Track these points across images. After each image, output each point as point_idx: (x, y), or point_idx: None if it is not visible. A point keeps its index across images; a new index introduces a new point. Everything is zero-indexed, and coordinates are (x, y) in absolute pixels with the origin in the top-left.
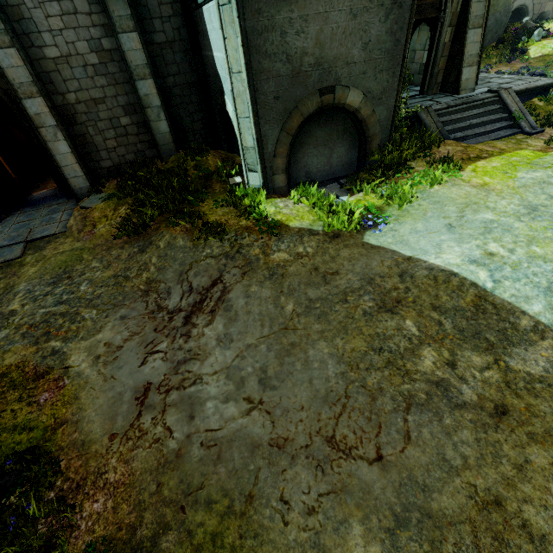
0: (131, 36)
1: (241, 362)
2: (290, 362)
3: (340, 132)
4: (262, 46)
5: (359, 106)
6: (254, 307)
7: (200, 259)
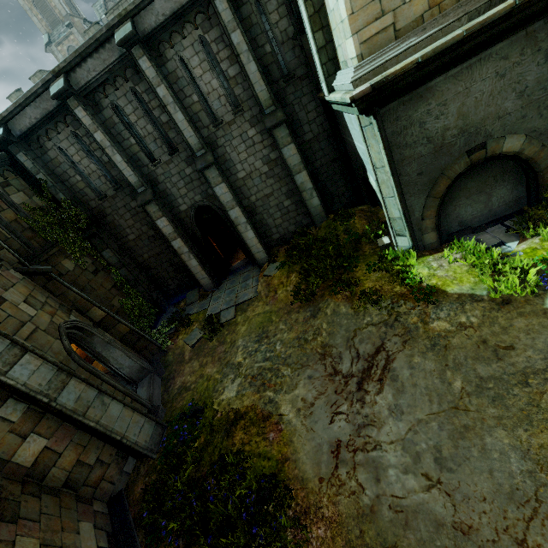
0: (290, 147)
1: (414, 436)
2: (465, 446)
3: (497, 176)
4: (402, 141)
5: (520, 149)
6: (419, 379)
7: (362, 327)
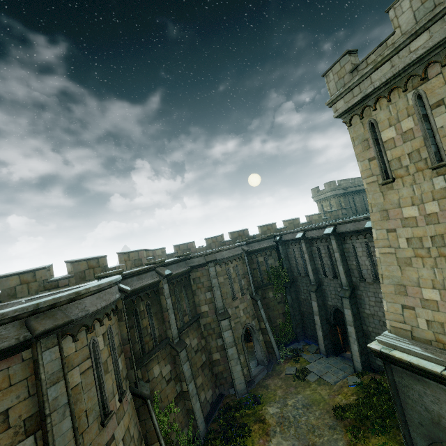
0: None
1: None
2: None
3: None
4: (405, 391)
5: None
6: None
7: None
